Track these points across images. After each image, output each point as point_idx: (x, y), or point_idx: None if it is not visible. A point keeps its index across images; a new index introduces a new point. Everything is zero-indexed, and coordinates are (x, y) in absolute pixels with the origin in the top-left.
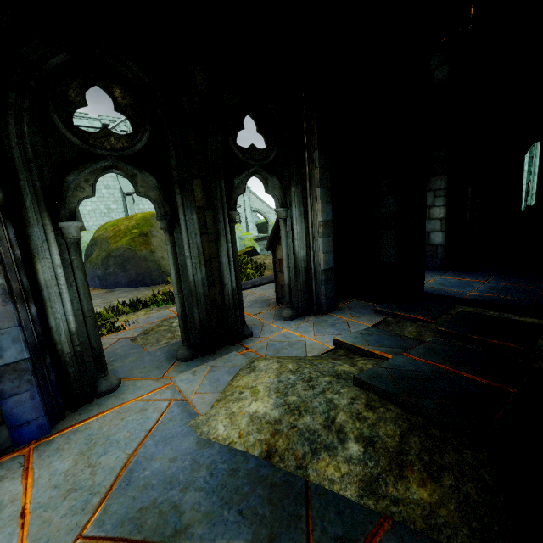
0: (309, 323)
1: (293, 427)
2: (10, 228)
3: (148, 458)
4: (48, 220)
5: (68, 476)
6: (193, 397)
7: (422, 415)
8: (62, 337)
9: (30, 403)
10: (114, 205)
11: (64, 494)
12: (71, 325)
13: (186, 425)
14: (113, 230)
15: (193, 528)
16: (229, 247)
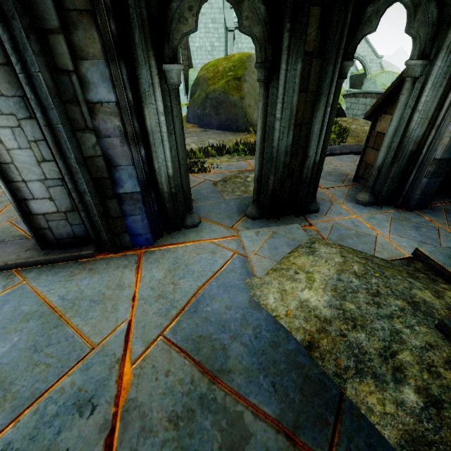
0: (386, 216)
1: (343, 335)
2: (123, 68)
3: (211, 297)
4: (154, 60)
5: (160, 284)
6: (252, 257)
7: None
8: (162, 178)
9: (141, 223)
10: (217, 43)
11: (156, 296)
12: (169, 170)
13: (243, 281)
14: (213, 71)
15: (234, 374)
16: (327, 112)
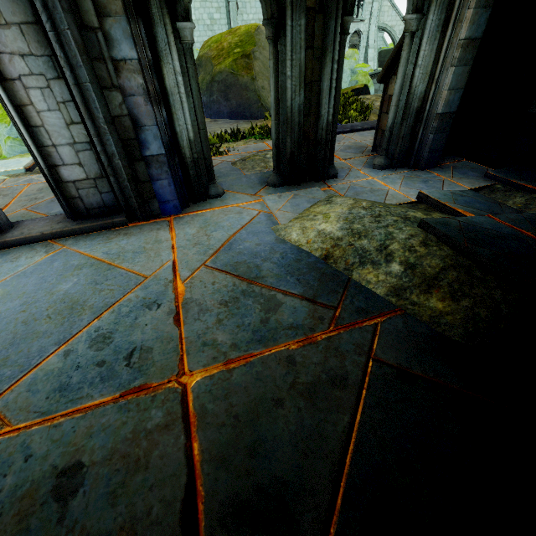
0: (399, 176)
1: (351, 245)
2: (141, 26)
3: (242, 240)
4: (168, 18)
5: (194, 237)
6: (276, 212)
7: (472, 258)
8: (184, 143)
9: (168, 188)
10: (217, 14)
11: (193, 244)
12: (190, 134)
13: (269, 228)
14: (216, 48)
15: (267, 278)
16: (334, 69)
